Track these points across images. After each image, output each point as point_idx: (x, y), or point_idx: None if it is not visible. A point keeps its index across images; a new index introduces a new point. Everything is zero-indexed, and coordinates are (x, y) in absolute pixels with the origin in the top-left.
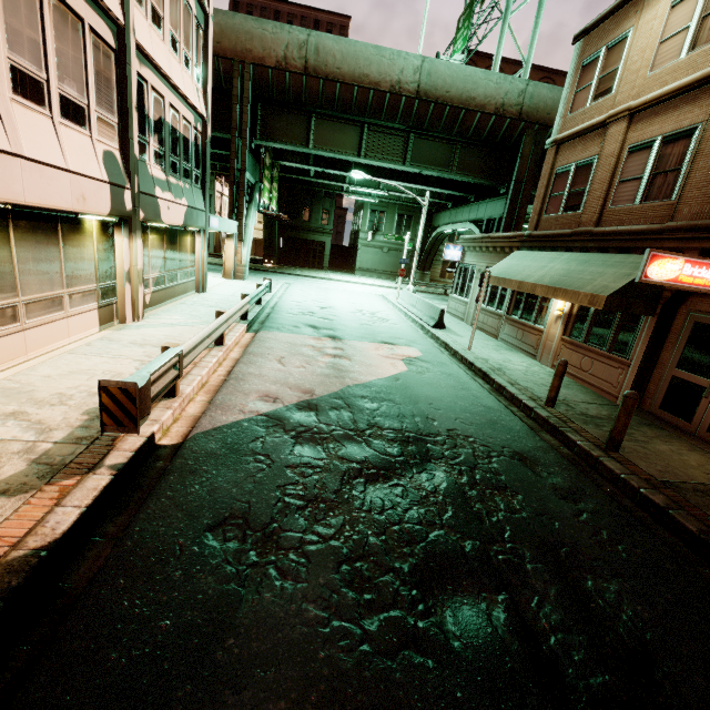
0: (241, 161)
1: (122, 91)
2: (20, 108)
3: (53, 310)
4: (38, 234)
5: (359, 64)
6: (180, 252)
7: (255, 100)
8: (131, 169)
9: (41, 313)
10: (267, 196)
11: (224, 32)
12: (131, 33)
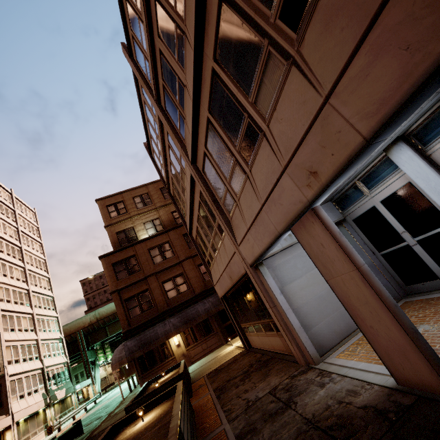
0: (86, 357)
1: (44, 378)
2: (29, 398)
3: (36, 434)
4: (32, 419)
5: (112, 308)
6: (66, 404)
7: (87, 335)
8: (48, 392)
9: (34, 436)
10: (103, 358)
11: (71, 327)
12: (44, 366)
